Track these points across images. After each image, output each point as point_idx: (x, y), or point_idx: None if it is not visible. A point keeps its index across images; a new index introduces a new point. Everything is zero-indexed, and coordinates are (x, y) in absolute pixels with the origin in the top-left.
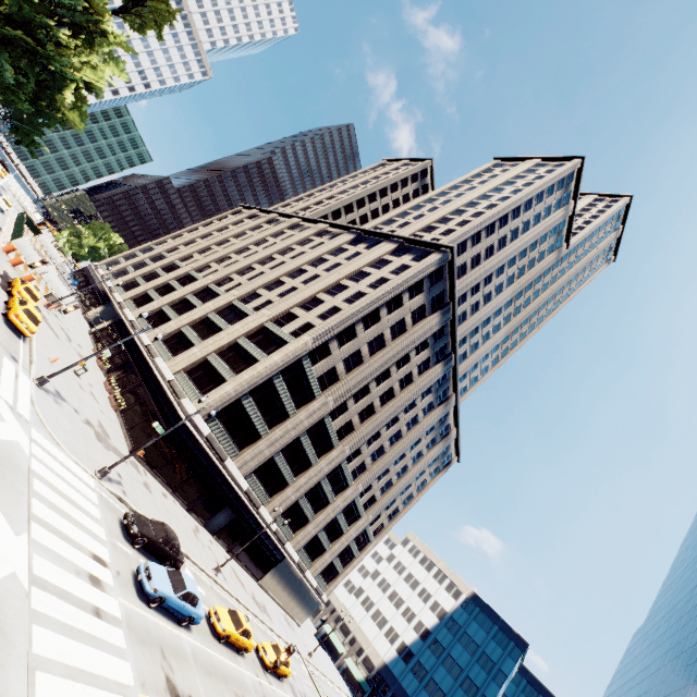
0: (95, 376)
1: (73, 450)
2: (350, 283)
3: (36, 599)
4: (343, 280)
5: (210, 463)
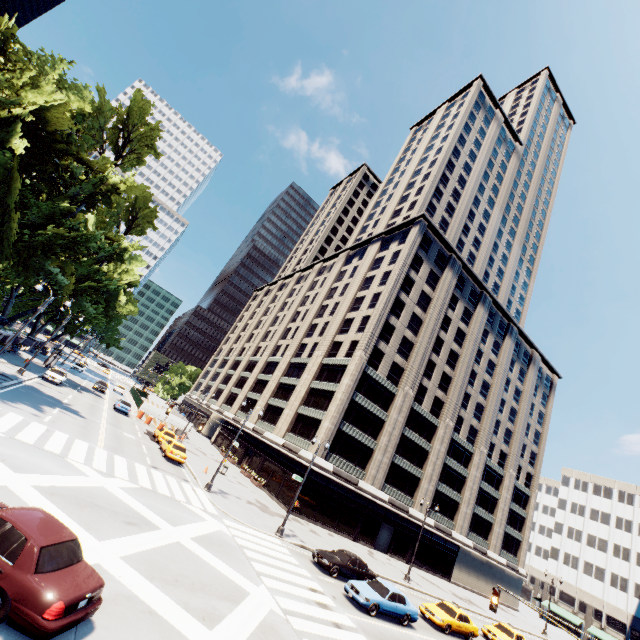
0: (233, 470)
1: (253, 524)
2: (364, 293)
3: (294, 623)
4: (357, 294)
5: (348, 491)
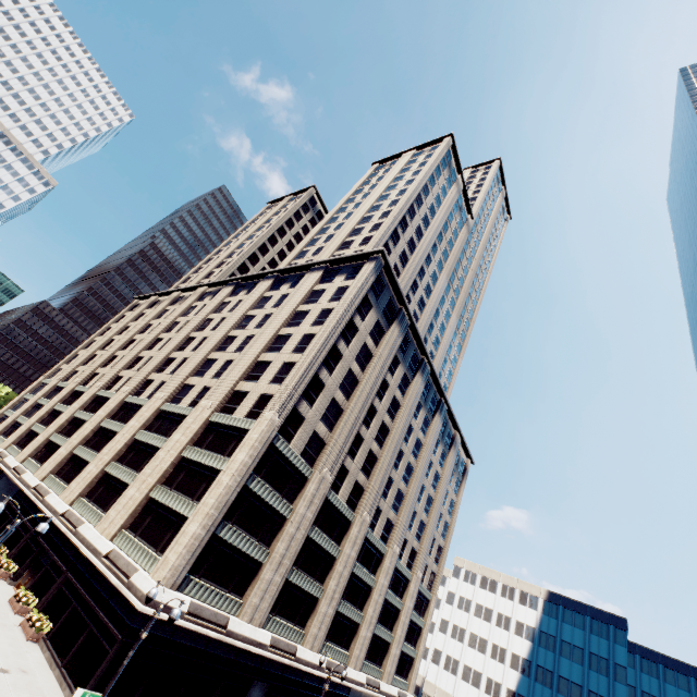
0: None
1: None
2: (290, 330)
3: None
4: (281, 329)
5: (208, 641)
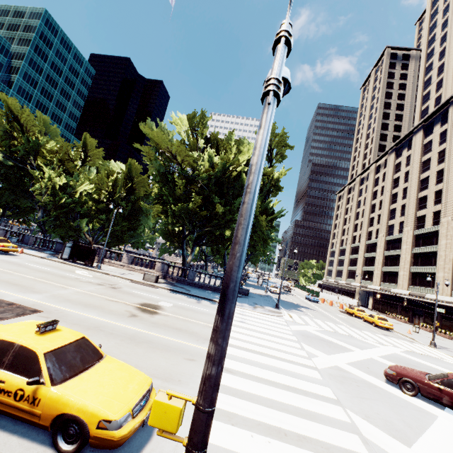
0: None
1: None
2: None
3: None
4: None
5: None
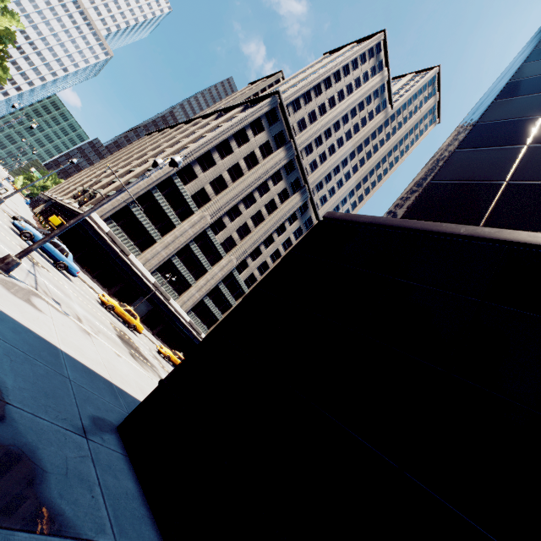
0: (26, 215)
1: None
2: (208, 134)
3: None
4: (204, 134)
5: (117, 257)
